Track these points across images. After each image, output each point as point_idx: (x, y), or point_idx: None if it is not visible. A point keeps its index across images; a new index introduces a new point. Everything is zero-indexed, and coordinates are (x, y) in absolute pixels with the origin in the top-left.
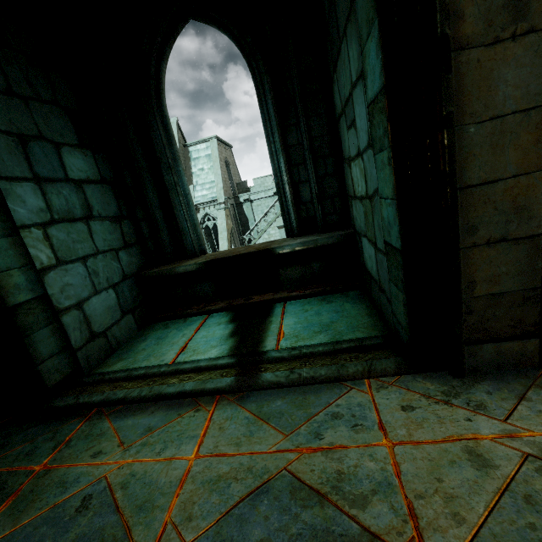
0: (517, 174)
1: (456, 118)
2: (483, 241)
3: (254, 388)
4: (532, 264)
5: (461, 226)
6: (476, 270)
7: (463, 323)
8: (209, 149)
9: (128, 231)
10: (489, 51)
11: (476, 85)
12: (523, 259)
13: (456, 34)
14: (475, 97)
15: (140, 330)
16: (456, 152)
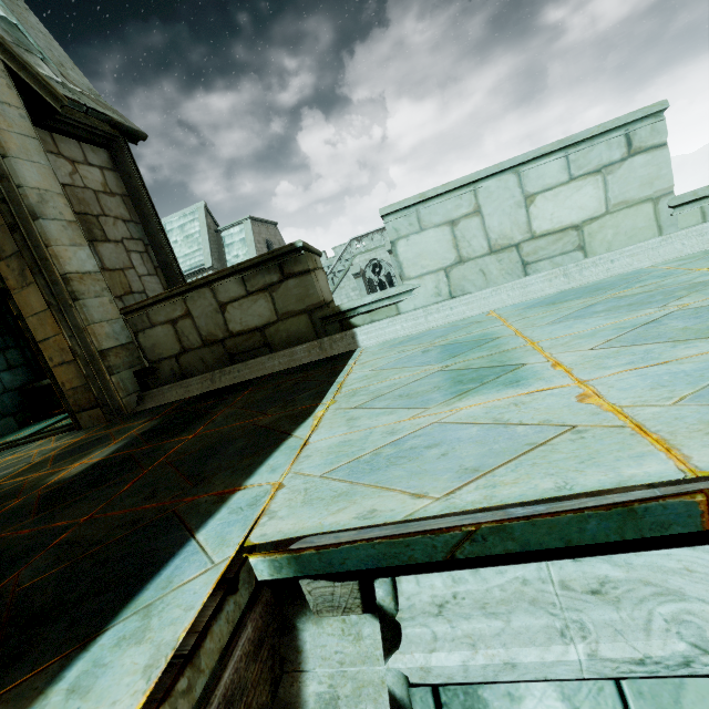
0: (55, 335)
1: (24, 315)
2: (58, 364)
3: (8, 447)
4: (80, 373)
5: (47, 358)
6: (62, 377)
7: (70, 403)
8: (243, 232)
9: (13, 357)
10: (22, 290)
11: (24, 302)
12: (76, 371)
13: (9, 285)
14: (26, 307)
15: (21, 428)
16: (31, 328)
